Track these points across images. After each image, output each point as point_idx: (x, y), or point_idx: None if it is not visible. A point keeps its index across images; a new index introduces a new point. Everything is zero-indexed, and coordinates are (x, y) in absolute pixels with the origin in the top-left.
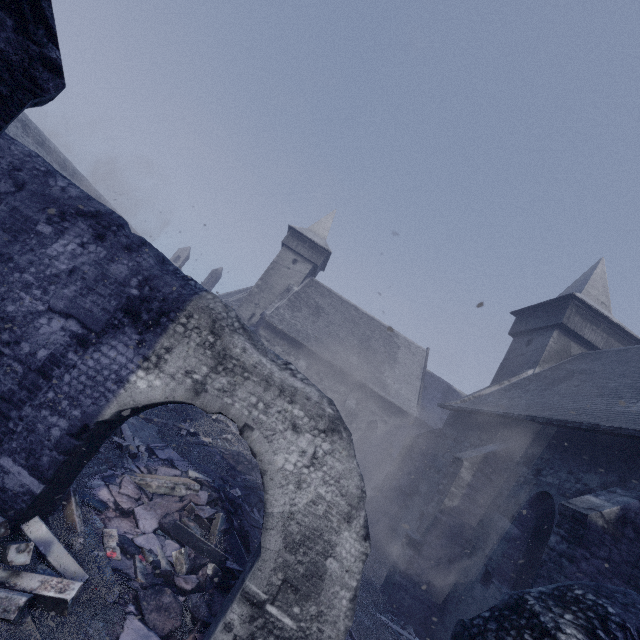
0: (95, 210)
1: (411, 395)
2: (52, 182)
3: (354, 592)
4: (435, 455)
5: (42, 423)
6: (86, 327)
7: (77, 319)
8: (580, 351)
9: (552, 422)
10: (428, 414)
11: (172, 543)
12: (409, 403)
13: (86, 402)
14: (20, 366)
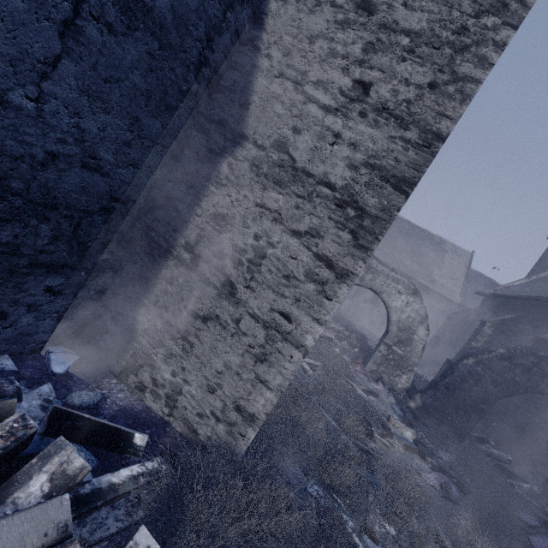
0: None
1: (455, 288)
2: None
3: (423, 346)
4: (470, 324)
5: None
6: None
7: None
8: None
9: (547, 299)
10: (470, 302)
11: (338, 340)
12: (453, 293)
13: None
14: None
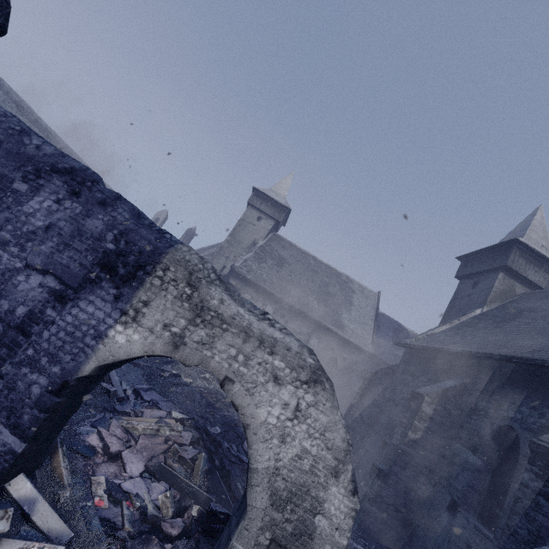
0: (69, 166)
1: (366, 334)
2: (27, 140)
3: None
4: (393, 389)
5: (22, 381)
6: (63, 283)
7: (54, 275)
8: (524, 291)
9: (512, 359)
10: (382, 350)
11: (158, 485)
12: (365, 341)
13: (65, 358)
14: None
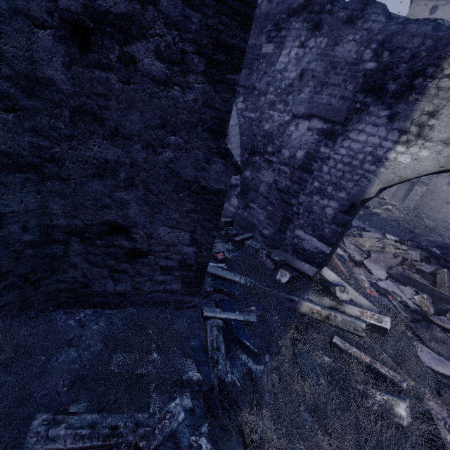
0: (303, 0)
1: None
2: (258, 0)
3: None
4: None
5: (316, 206)
6: (328, 121)
7: (318, 117)
8: None
9: None
10: None
11: (406, 289)
12: None
13: (348, 185)
14: (286, 168)
